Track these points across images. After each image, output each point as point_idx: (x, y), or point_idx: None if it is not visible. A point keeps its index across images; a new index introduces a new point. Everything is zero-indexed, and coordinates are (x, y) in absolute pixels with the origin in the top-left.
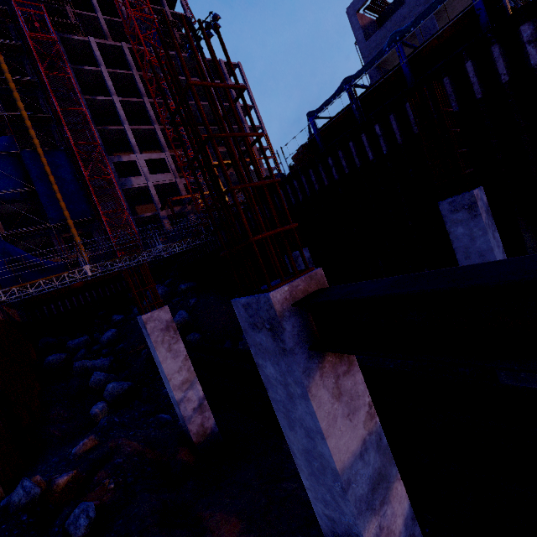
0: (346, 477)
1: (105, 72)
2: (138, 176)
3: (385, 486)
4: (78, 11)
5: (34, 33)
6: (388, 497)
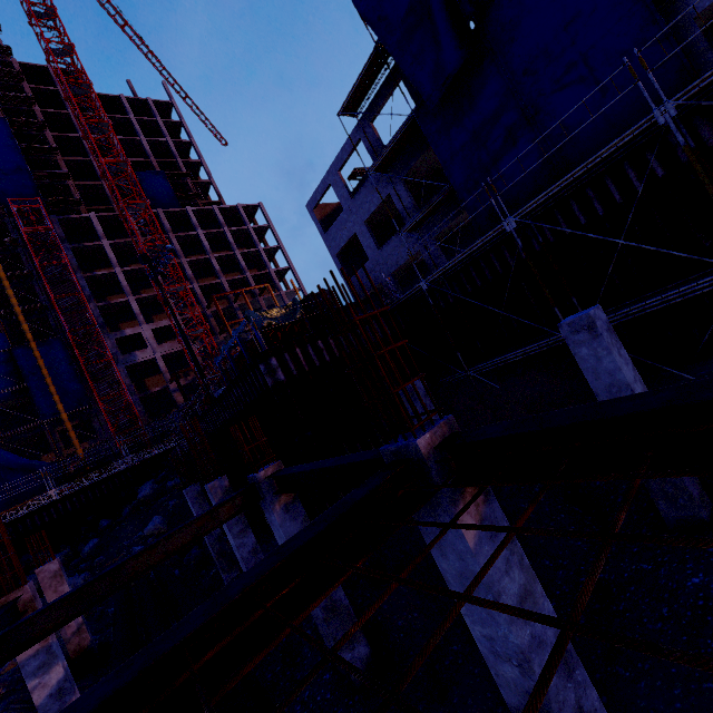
0: (22, 664)
1: (107, 245)
2: (144, 349)
3: (48, 667)
4: (81, 182)
5: (30, 228)
6: (49, 672)
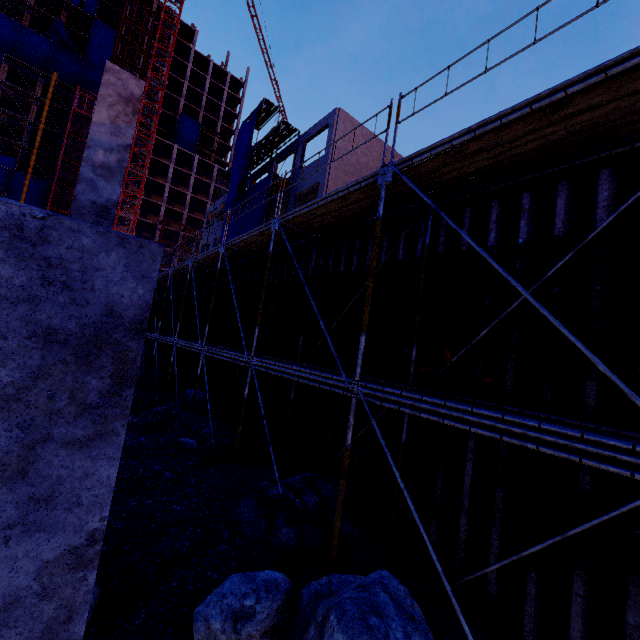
0: None
1: None
2: None
3: None
4: None
5: (79, 110)
6: None
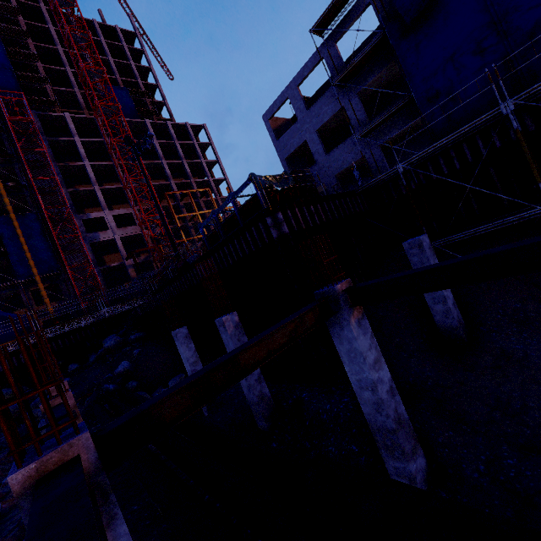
0: None
1: (78, 141)
2: (106, 230)
3: None
4: (57, 88)
5: (14, 117)
6: None
